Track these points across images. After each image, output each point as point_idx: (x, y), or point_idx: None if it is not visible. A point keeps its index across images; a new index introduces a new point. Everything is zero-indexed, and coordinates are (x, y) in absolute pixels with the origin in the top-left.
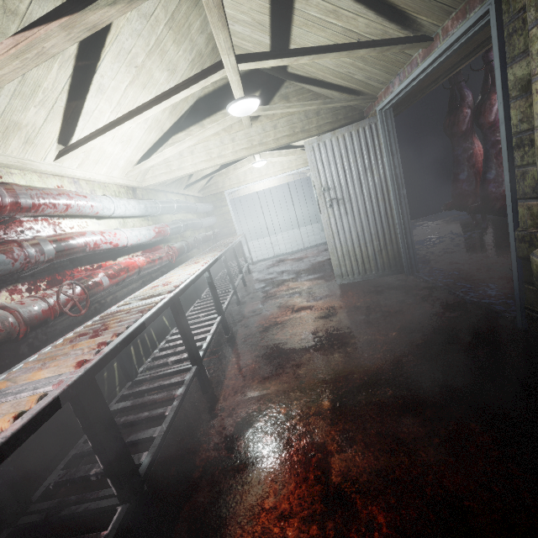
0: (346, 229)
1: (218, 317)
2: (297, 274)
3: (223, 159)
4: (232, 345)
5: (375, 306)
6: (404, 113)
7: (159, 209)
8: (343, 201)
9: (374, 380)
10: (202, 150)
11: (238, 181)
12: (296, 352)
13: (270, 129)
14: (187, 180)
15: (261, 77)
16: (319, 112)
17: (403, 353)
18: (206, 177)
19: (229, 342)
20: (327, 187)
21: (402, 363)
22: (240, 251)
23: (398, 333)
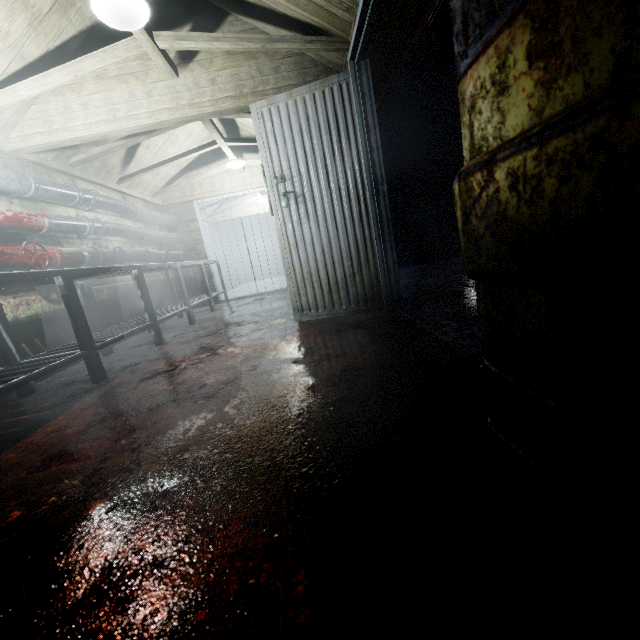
0: (308, 241)
1: (79, 352)
2: (263, 312)
3: (133, 121)
4: (86, 396)
5: (318, 348)
6: (431, 123)
7: (29, 187)
8: (303, 198)
9: (214, 461)
10: (100, 104)
11: (212, 188)
12: (153, 409)
13: (205, 85)
14: (119, 169)
15: (193, 3)
16: (278, 67)
17: (298, 415)
18: (150, 169)
19: (87, 392)
20: (281, 175)
21: (282, 432)
22: (212, 284)
23: (316, 384)
